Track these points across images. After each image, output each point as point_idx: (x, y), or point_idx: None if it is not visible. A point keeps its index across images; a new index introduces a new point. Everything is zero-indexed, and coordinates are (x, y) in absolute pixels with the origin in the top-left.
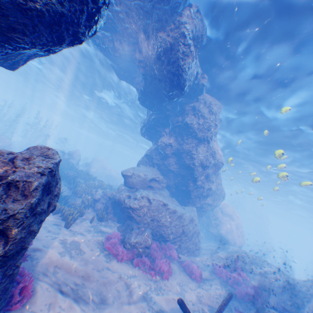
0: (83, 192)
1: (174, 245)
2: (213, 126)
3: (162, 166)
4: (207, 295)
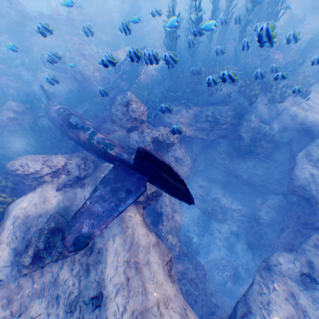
0: None
1: None
2: None
3: None
4: None
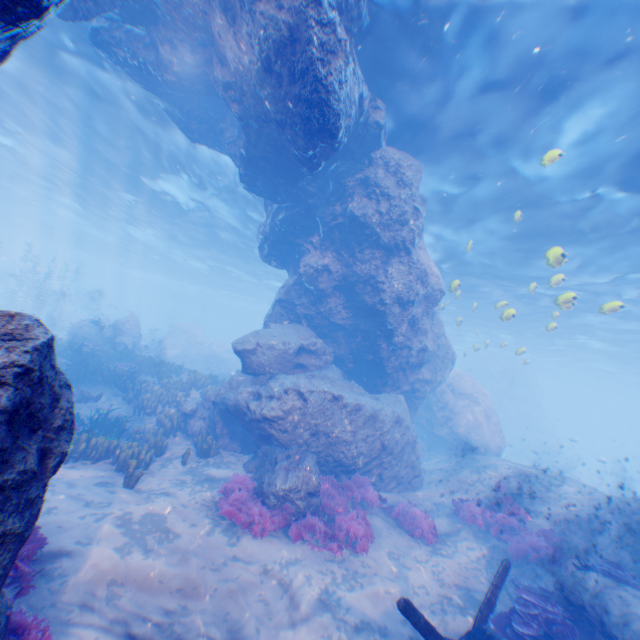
0: (158, 402)
1: (370, 476)
2: (412, 216)
3: (317, 319)
4: (452, 565)
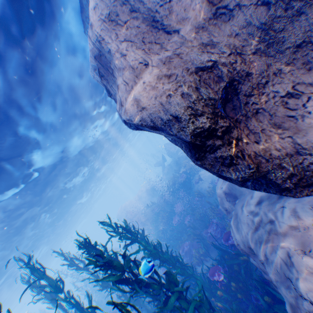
0: None
1: None
2: None
3: None
4: None
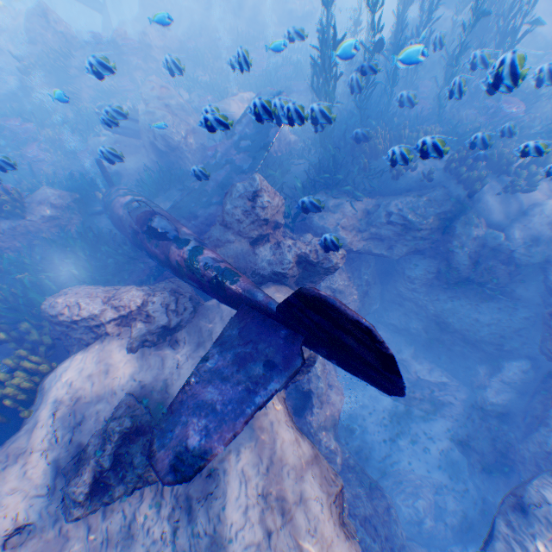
0: None
1: None
2: None
3: None
4: None
